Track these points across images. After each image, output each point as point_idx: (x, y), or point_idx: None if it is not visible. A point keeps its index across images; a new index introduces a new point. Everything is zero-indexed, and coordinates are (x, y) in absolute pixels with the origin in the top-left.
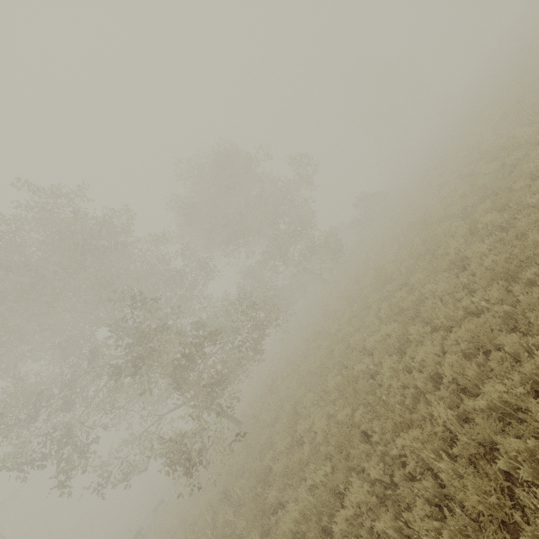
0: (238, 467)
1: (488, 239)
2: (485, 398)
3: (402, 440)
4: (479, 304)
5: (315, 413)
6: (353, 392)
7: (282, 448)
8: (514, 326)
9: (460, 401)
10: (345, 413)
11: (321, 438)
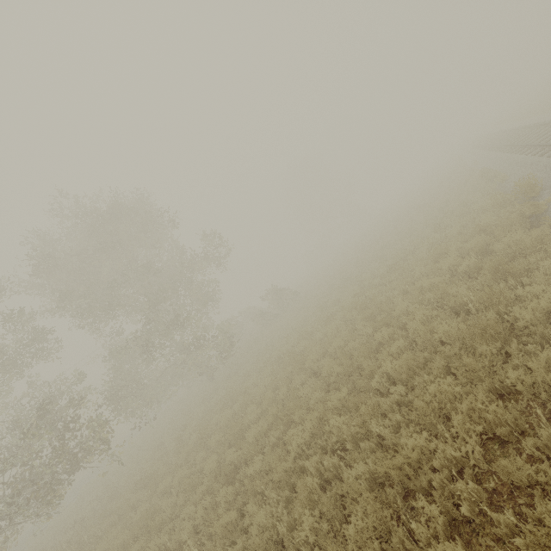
0: None
1: (327, 460)
2: None
3: None
4: None
5: None
6: None
7: None
8: None
9: None
10: None
11: None
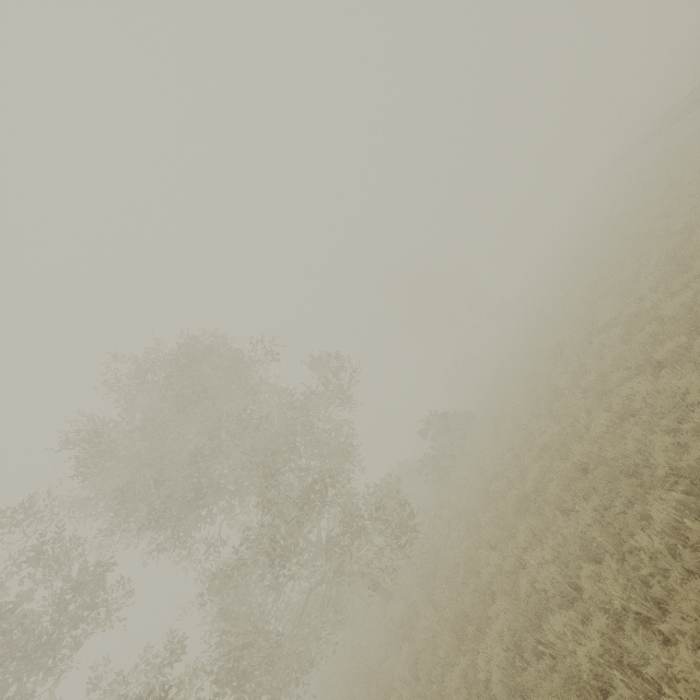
0: None
1: None
2: None
3: None
4: None
5: None
6: None
7: None
8: None
9: None
10: None
11: None
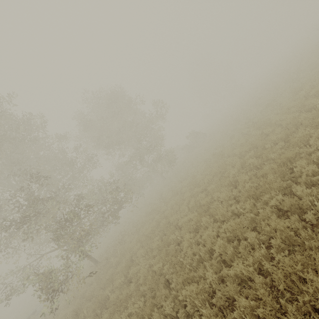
0: (89, 293)
1: (249, 172)
2: (234, 269)
3: (186, 291)
4: (239, 210)
5: (142, 263)
6: (165, 253)
7: (118, 284)
8: (255, 226)
9: (221, 268)
10: (159, 266)
11: (142, 280)
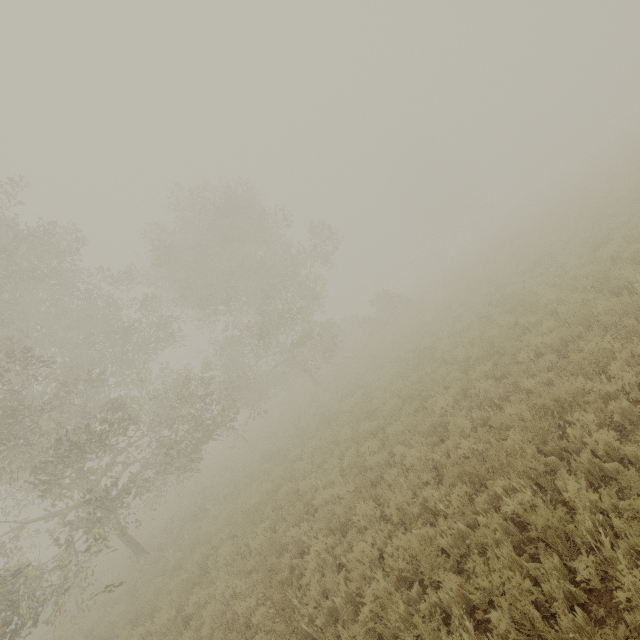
0: (106, 626)
1: (475, 412)
2: None
3: None
4: (437, 506)
5: (222, 580)
6: (267, 574)
7: (159, 626)
8: (465, 552)
9: None
10: (247, 604)
11: (207, 632)
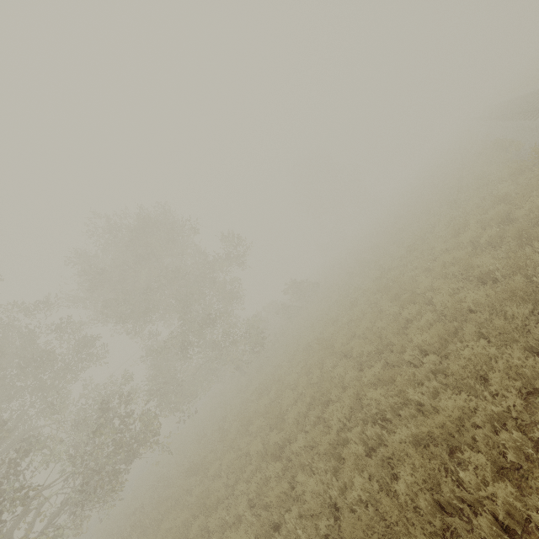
0: None
1: (369, 429)
2: None
3: None
4: None
5: None
6: None
7: None
8: None
9: None
10: None
11: None
